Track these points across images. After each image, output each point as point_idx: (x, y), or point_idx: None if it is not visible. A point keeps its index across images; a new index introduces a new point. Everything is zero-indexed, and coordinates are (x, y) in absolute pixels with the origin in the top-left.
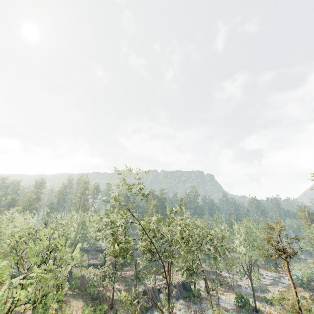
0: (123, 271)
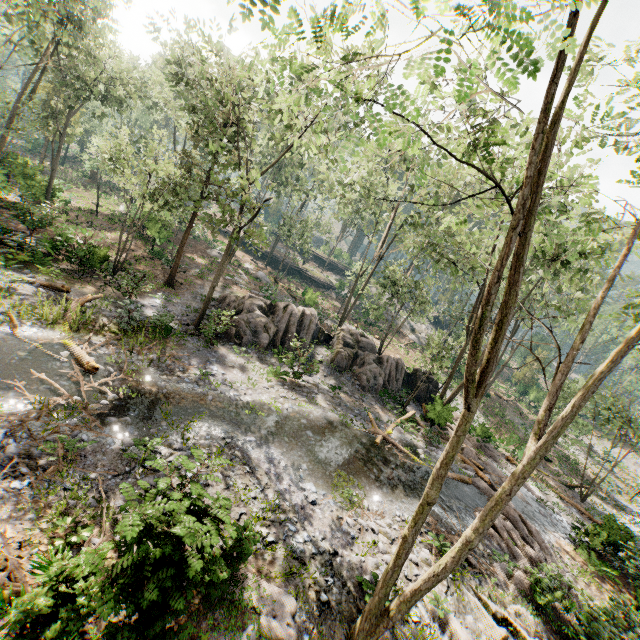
0: (299, 286)
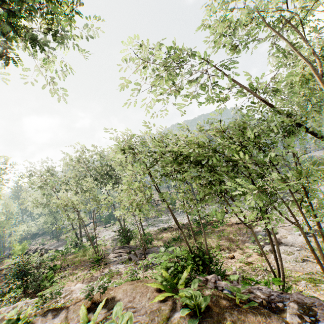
0: None
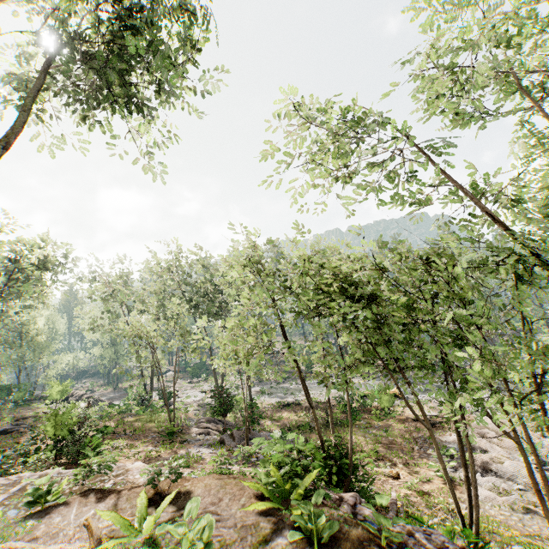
0: None
